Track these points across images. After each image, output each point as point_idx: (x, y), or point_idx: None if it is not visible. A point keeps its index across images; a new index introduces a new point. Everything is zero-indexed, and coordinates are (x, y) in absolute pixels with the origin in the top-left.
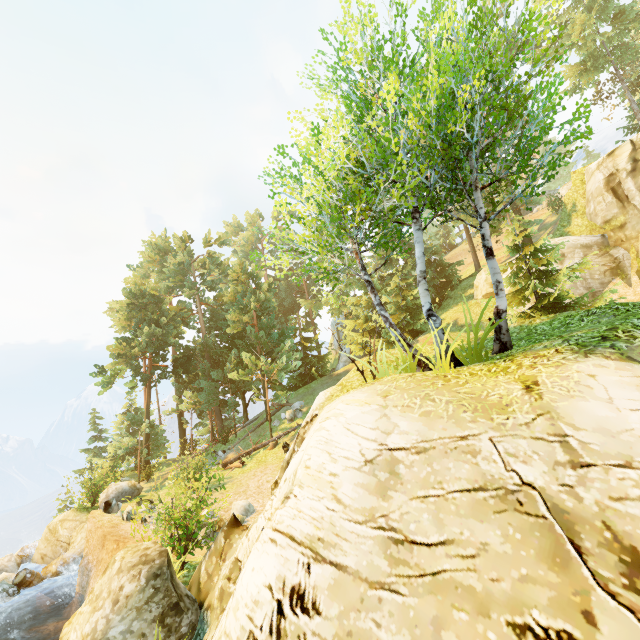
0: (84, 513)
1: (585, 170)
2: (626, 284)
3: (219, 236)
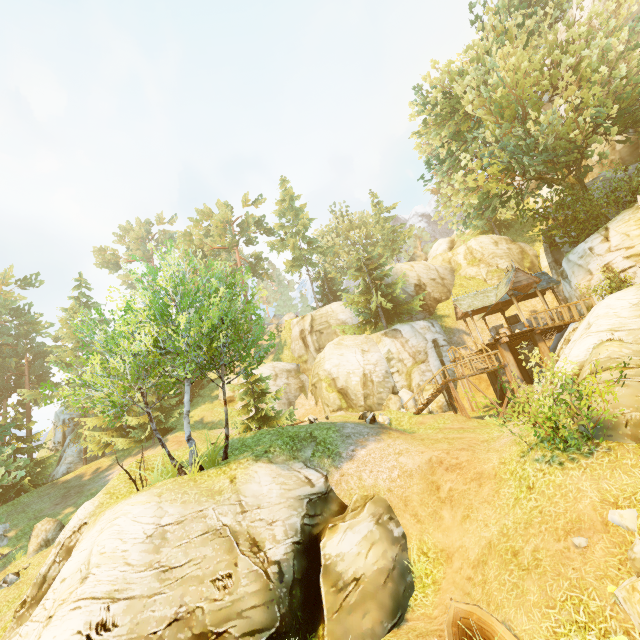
0: None
1: (292, 322)
2: (306, 398)
3: None
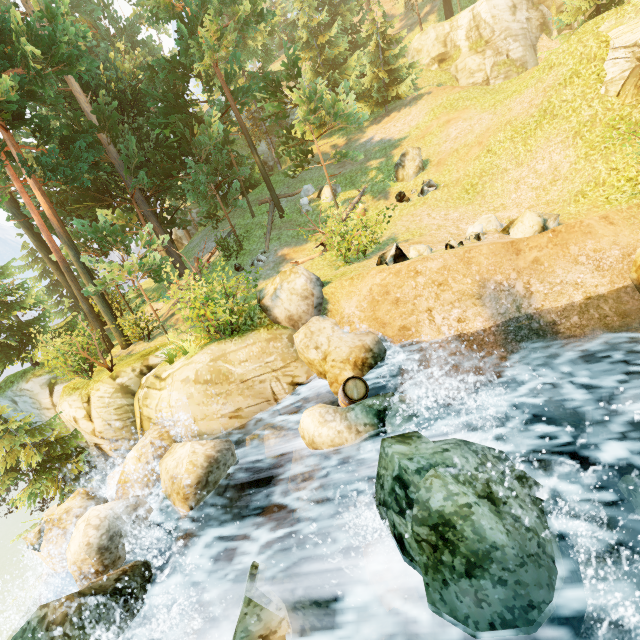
0: (249, 335)
1: None
2: (550, 39)
3: None
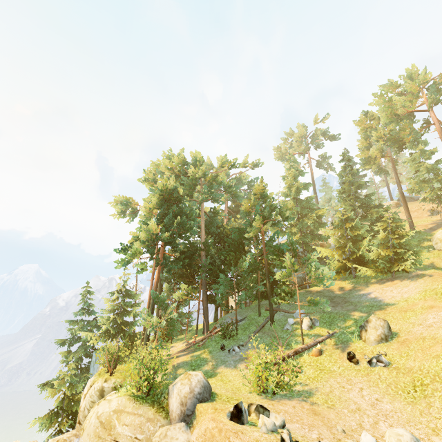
0: (146, 405)
1: None
2: None
3: (230, 161)
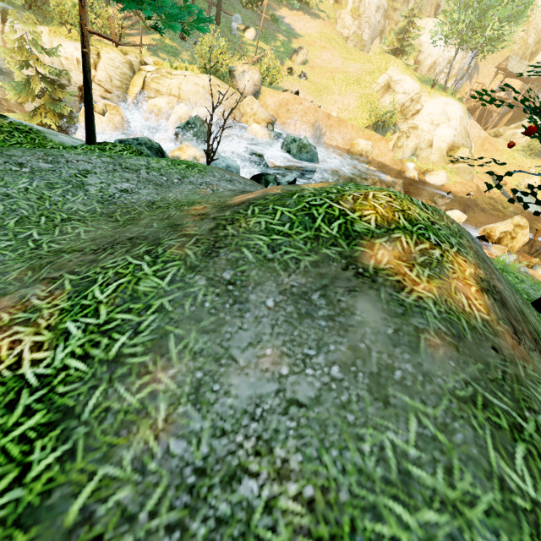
0: (226, 84)
1: None
2: (380, 43)
3: None
